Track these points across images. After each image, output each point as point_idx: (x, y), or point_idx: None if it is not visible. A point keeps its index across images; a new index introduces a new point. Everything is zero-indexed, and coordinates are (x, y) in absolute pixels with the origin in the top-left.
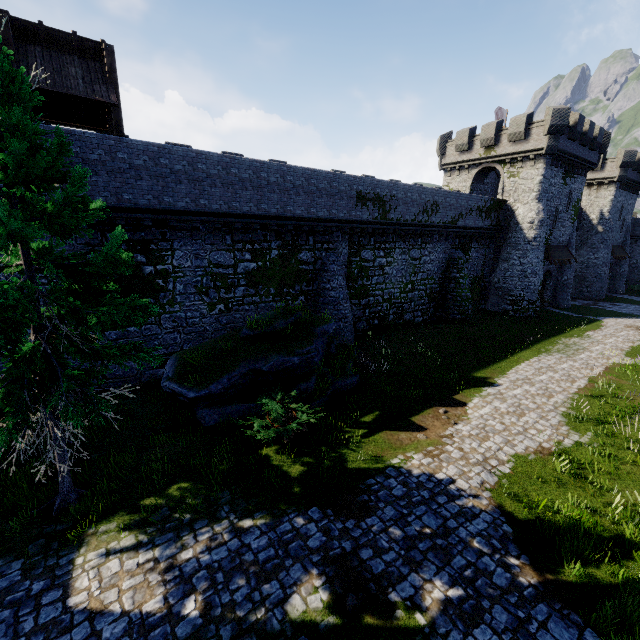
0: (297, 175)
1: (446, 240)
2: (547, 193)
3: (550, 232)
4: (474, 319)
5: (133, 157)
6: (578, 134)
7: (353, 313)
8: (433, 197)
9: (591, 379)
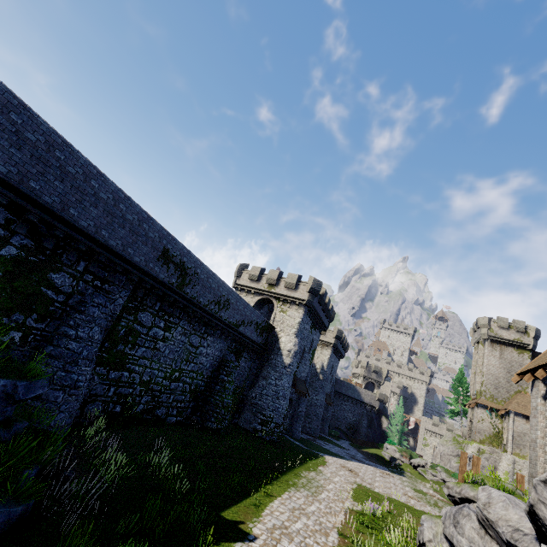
0: (106, 188)
1: (226, 339)
2: (302, 333)
3: (298, 365)
4: (228, 432)
5: None
6: (323, 301)
7: (91, 386)
8: (228, 295)
9: (340, 531)
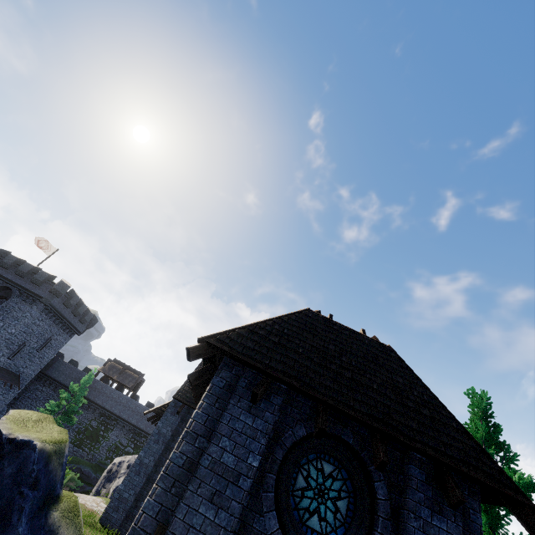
0: None
1: None
2: None
3: None
4: None
5: (123, 399)
6: None
7: None
8: None
9: None
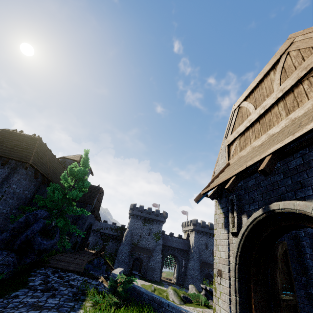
0: None
1: (96, 235)
2: (133, 226)
3: (138, 241)
4: None
5: None
6: (141, 210)
7: None
8: None
9: None
